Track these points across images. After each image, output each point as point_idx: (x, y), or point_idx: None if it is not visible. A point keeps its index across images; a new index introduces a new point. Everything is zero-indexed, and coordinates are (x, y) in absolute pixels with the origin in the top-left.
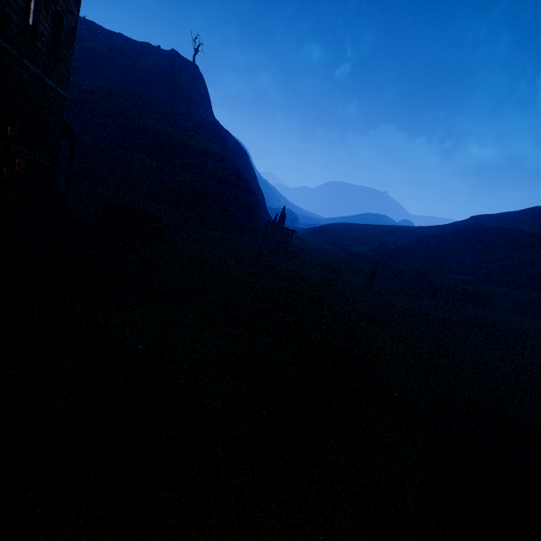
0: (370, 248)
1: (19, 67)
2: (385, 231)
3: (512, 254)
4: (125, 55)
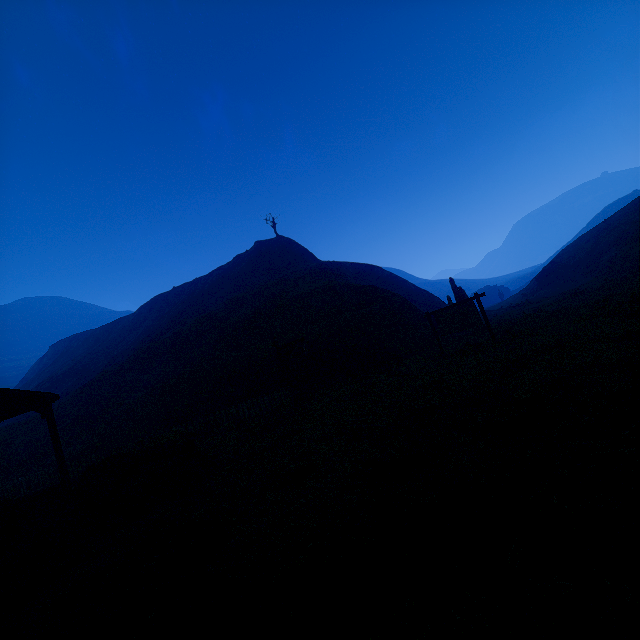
0: None
1: None
2: None
3: None
4: (223, 278)
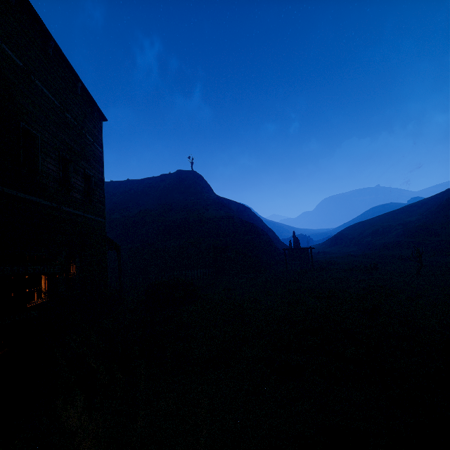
0: (395, 234)
1: (60, 213)
2: (400, 213)
3: None
4: (152, 187)
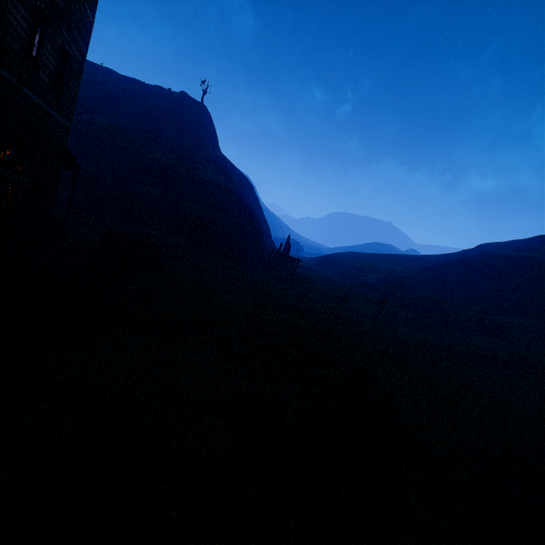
0: (378, 277)
1: (18, 94)
2: (392, 259)
3: (527, 283)
4: (137, 96)
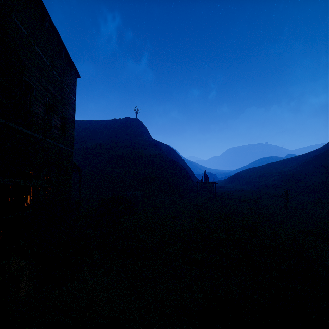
0: (273, 178)
1: (44, 143)
2: (279, 164)
3: None
4: (105, 127)
